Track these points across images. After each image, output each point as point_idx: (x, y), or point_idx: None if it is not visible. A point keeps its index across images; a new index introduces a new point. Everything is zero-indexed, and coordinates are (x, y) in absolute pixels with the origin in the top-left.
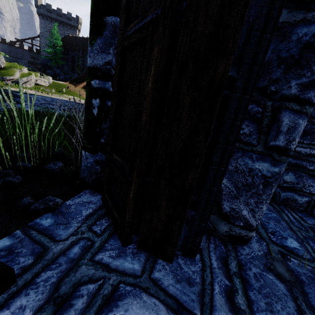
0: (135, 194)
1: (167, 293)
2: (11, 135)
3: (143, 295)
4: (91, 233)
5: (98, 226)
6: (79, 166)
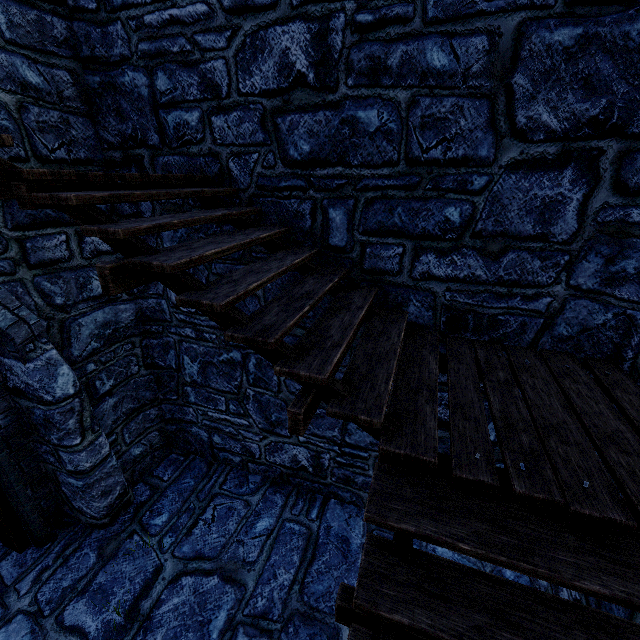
0: None
1: None
2: None
3: None
4: None
5: None
6: None
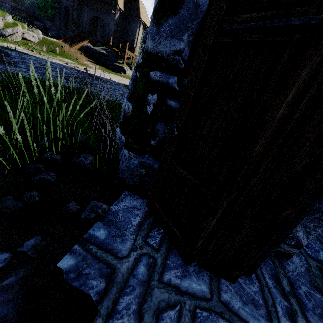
0: (216, 221)
1: (240, 317)
2: (31, 118)
3: (220, 321)
4: (149, 248)
5: (153, 239)
6: (107, 158)
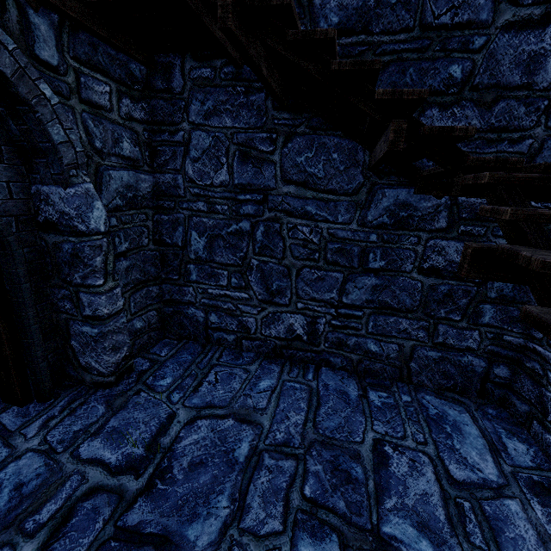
0: None
1: (1, 423)
2: None
3: None
4: None
5: None
6: None
